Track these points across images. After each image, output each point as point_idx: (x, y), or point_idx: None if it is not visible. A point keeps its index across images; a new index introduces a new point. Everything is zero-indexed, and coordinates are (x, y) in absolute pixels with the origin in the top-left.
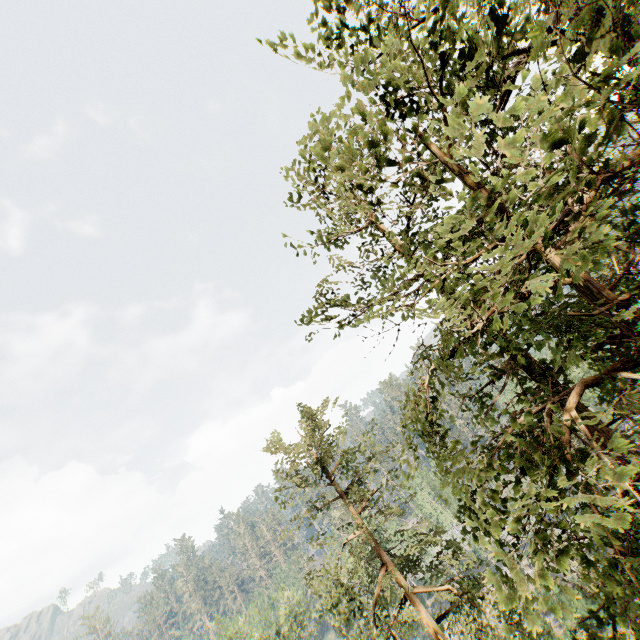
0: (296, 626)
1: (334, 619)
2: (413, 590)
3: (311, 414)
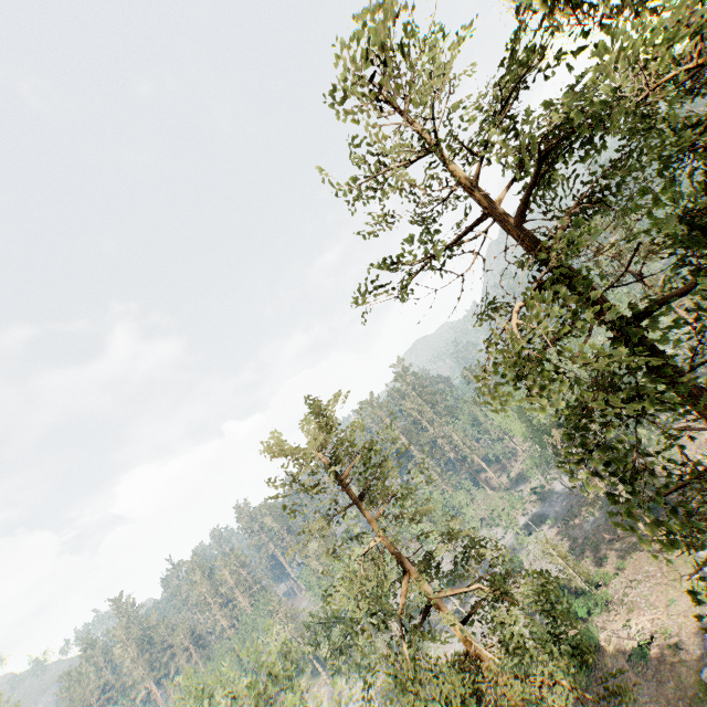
0: (289, 664)
1: (357, 637)
2: (438, 595)
3: (321, 410)
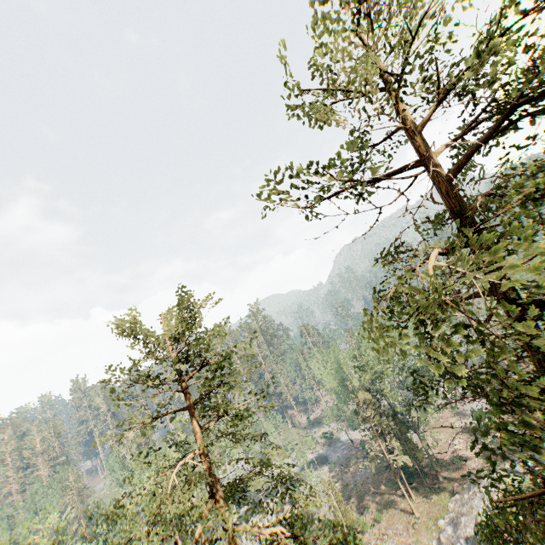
0: None
1: None
2: (235, 528)
3: (187, 305)
